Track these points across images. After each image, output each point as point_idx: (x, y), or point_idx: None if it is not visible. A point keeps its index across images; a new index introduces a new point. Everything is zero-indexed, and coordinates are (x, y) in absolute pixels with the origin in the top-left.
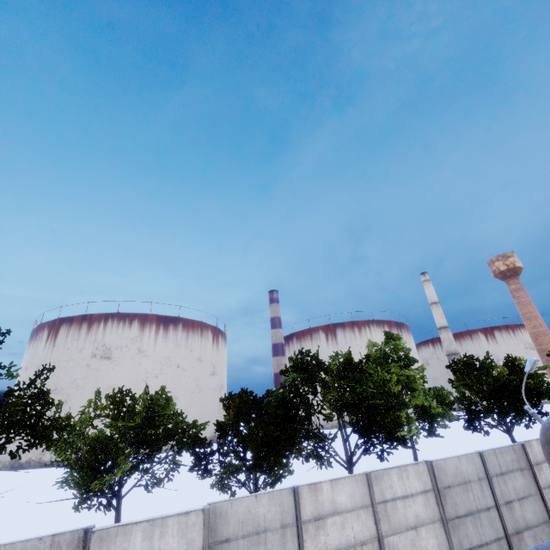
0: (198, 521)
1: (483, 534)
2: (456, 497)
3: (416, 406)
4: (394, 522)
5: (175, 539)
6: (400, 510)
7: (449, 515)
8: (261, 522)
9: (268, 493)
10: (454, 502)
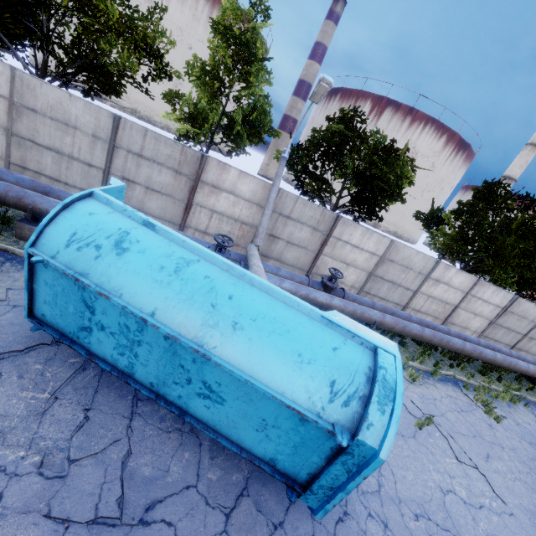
0: None
1: (66, 175)
2: (42, 126)
3: (226, 116)
4: None
5: None
6: None
7: (18, 131)
8: None
9: None
10: (34, 127)
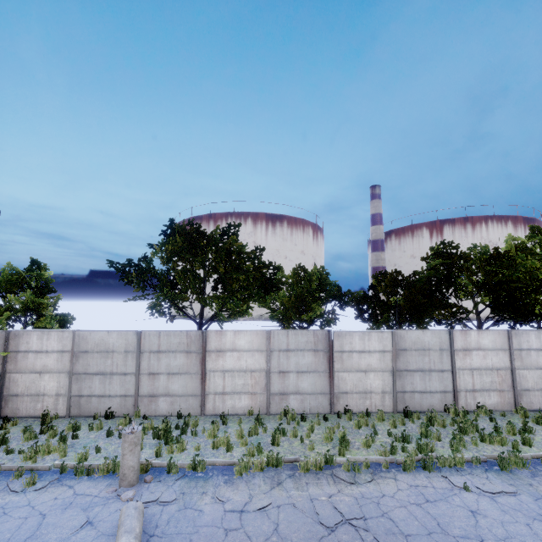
0: (388, 336)
1: None
2: None
3: None
4: (526, 362)
5: (376, 343)
6: (532, 356)
7: None
8: (426, 345)
9: (431, 330)
10: None
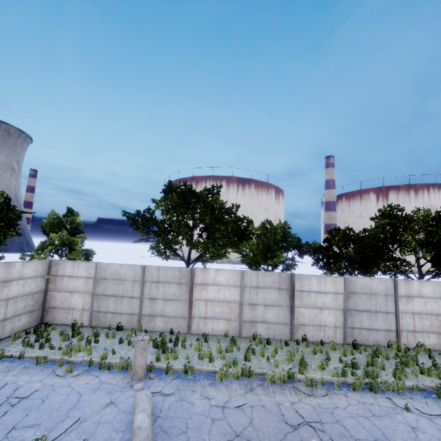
0: (341, 281)
1: None
2: None
3: None
4: None
5: (331, 286)
6: None
7: None
8: (373, 290)
9: (378, 278)
10: None
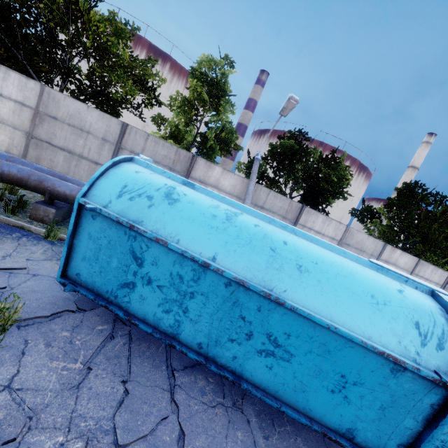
0: None
1: (74, 172)
2: (59, 131)
3: (200, 135)
4: None
5: None
6: None
7: (38, 135)
8: None
9: None
10: (53, 131)
